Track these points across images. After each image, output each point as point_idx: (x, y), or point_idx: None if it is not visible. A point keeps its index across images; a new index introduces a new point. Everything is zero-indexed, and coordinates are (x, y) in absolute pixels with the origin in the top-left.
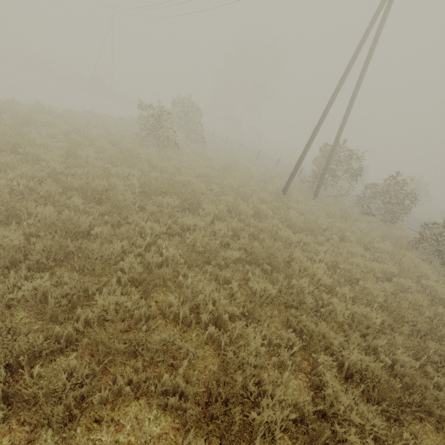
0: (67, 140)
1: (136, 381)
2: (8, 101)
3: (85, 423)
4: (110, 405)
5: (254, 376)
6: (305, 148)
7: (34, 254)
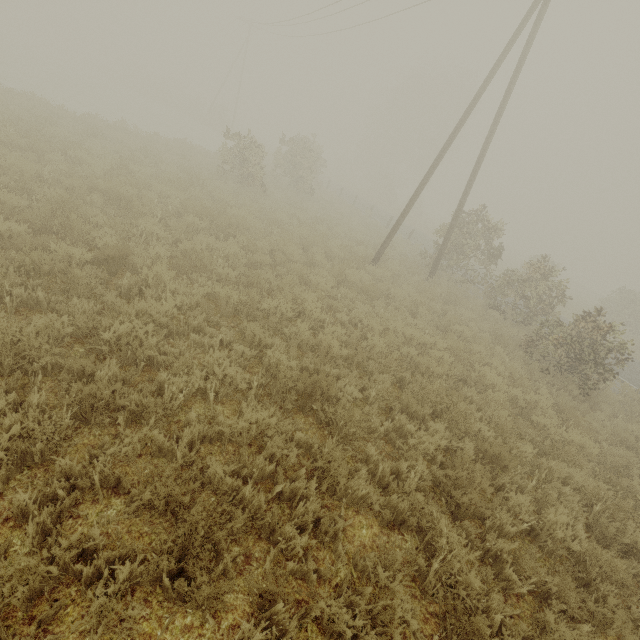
0: (126, 155)
1: (56, 301)
2: (89, 115)
3: (5, 308)
4: (30, 309)
5: (164, 338)
6: (408, 203)
7: (26, 214)
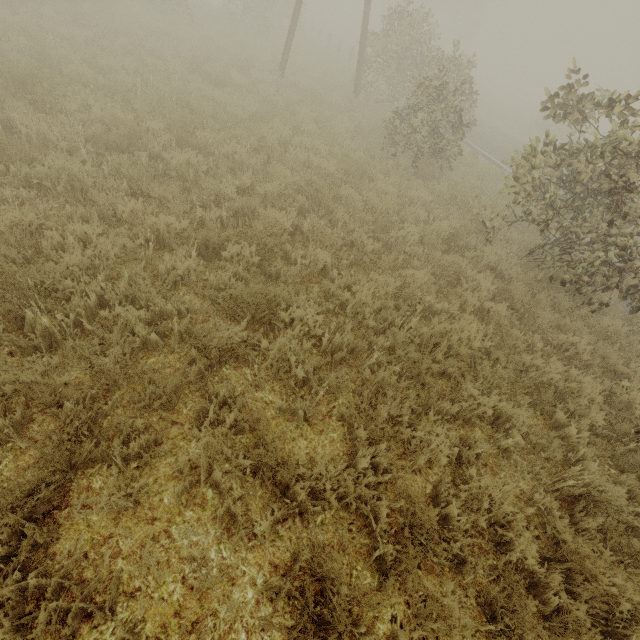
0: None
1: None
2: None
3: None
4: None
5: None
6: None
7: None
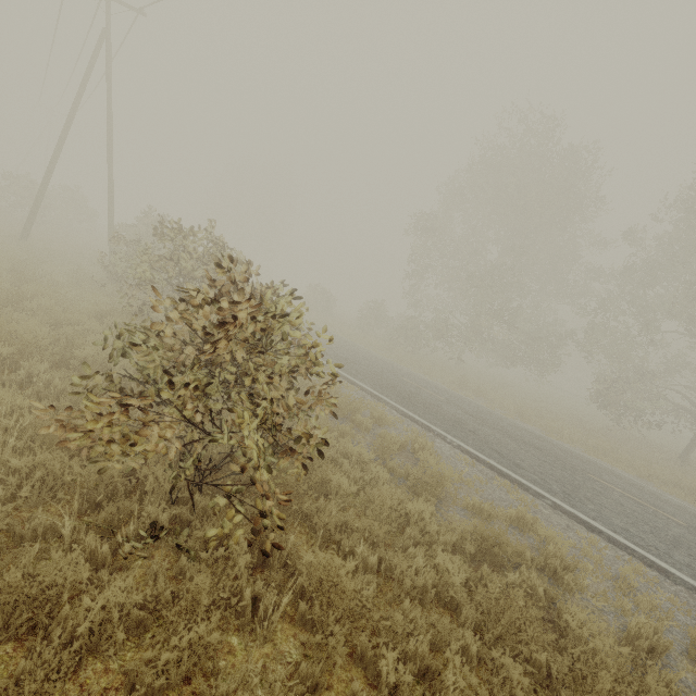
0: None
1: None
2: None
3: None
4: None
5: None
6: (39, 188)
7: None
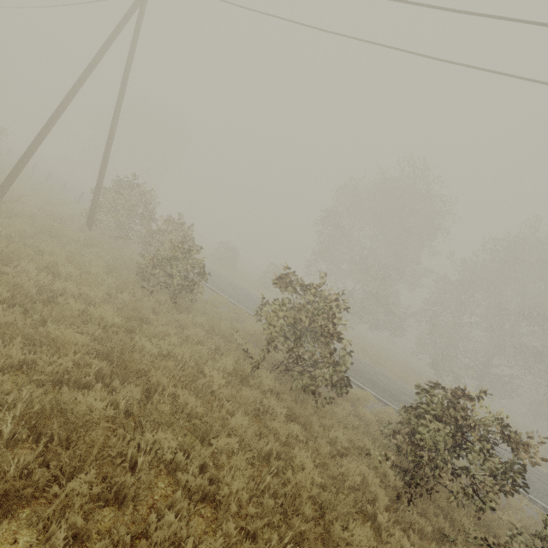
0: None
1: None
2: None
3: None
4: None
5: None
6: (31, 144)
7: None
